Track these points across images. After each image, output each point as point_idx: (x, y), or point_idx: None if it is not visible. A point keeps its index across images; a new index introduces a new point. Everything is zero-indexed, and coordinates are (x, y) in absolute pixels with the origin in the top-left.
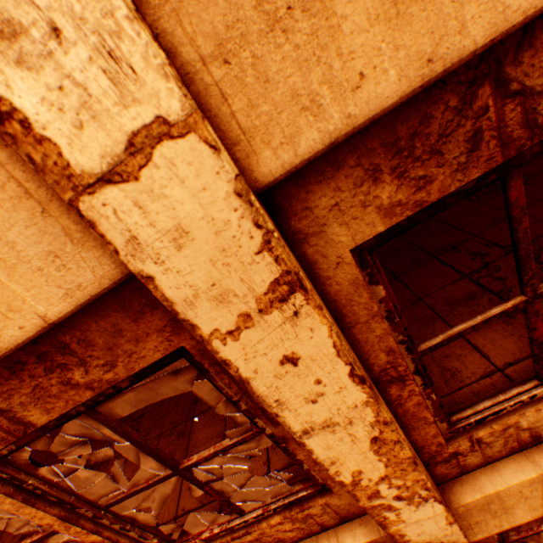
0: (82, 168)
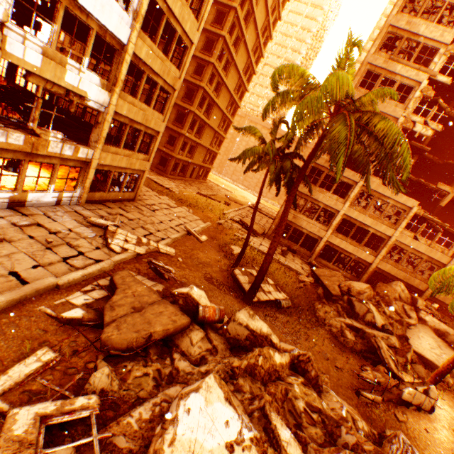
0: (450, 263)
